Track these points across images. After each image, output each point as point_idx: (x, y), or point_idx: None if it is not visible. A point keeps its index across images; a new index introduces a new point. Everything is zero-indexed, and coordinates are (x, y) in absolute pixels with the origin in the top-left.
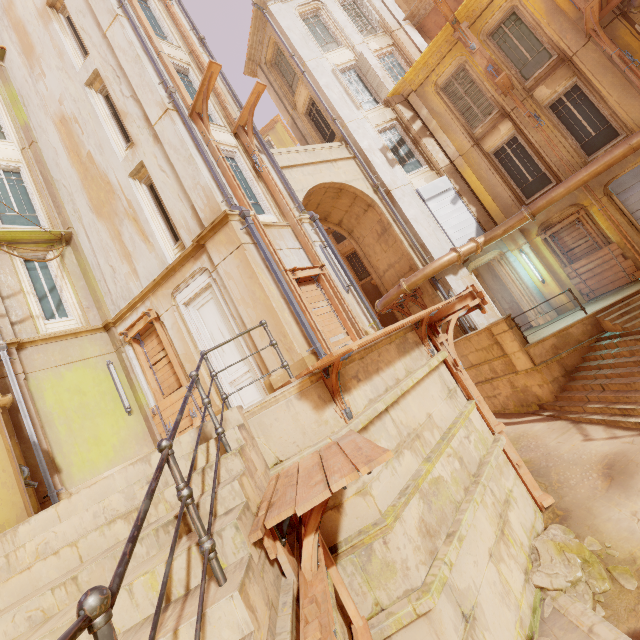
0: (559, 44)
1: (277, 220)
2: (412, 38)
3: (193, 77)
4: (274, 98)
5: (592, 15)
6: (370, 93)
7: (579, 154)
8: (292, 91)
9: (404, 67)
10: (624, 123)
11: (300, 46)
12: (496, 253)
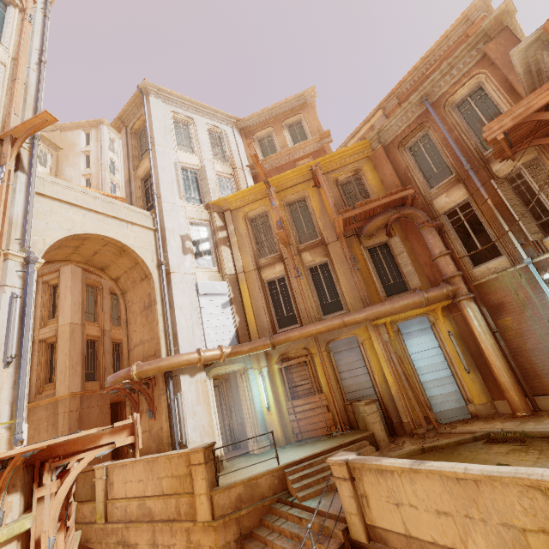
0: (323, 232)
1: None
2: (247, 179)
3: None
4: (124, 154)
5: (338, 225)
6: (200, 194)
7: (318, 311)
8: (141, 158)
9: (234, 192)
10: (347, 303)
11: (158, 132)
12: (241, 366)
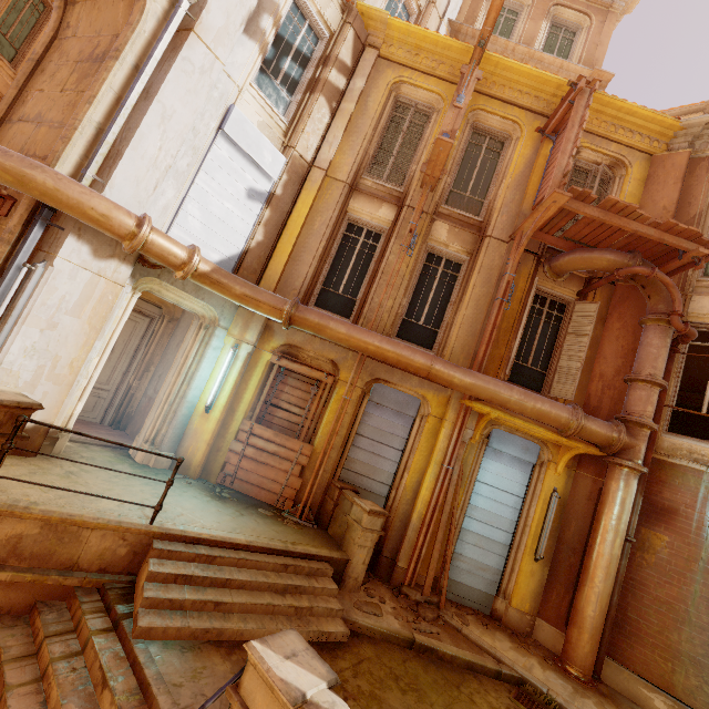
0: (494, 213)
1: None
2: None
3: None
4: None
5: (544, 212)
6: None
7: (395, 323)
8: None
9: None
10: (446, 344)
11: None
12: (211, 314)
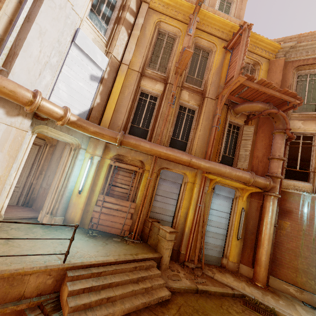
0: (208, 86)
1: None
2: None
3: None
4: None
5: (234, 86)
6: None
7: (168, 140)
8: None
9: None
10: (192, 148)
11: None
12: (76, 142)
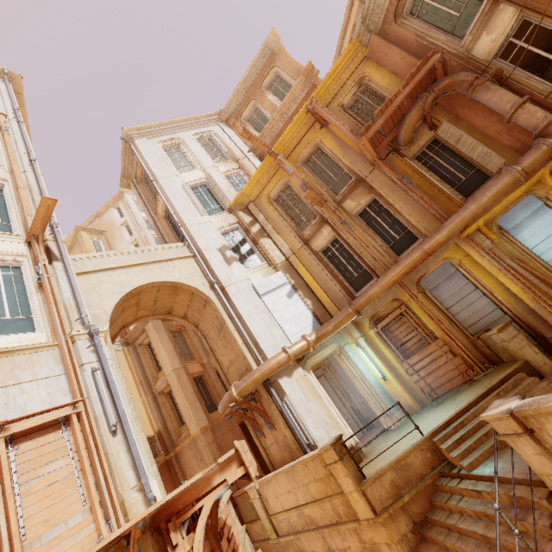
0: (354, 170)
1: (46, 337)
2: (254, 164)
3: (6, 191)
4: (142, 205)
5: (366, 150)
6: (218, 202)
7: (389, 254)
8: (156, 200)
9: None
10: (418, 229)
11: (156, 168)
12: (335, 346)
